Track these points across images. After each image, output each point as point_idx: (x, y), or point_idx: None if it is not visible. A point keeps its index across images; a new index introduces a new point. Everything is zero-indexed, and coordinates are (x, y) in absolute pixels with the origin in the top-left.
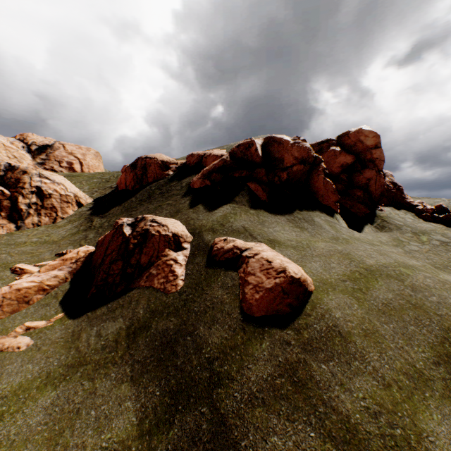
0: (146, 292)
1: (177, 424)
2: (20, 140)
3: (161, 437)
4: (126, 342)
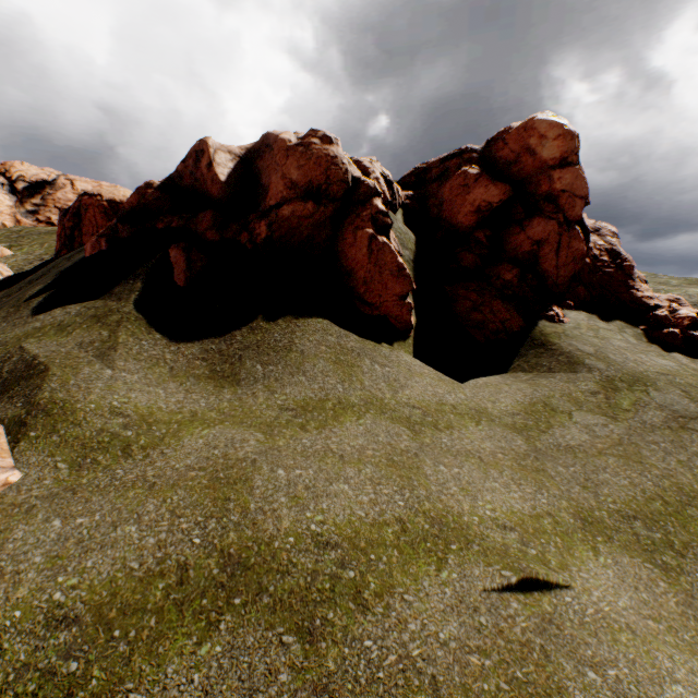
0: None
1: None
2: None
3: None
4: None
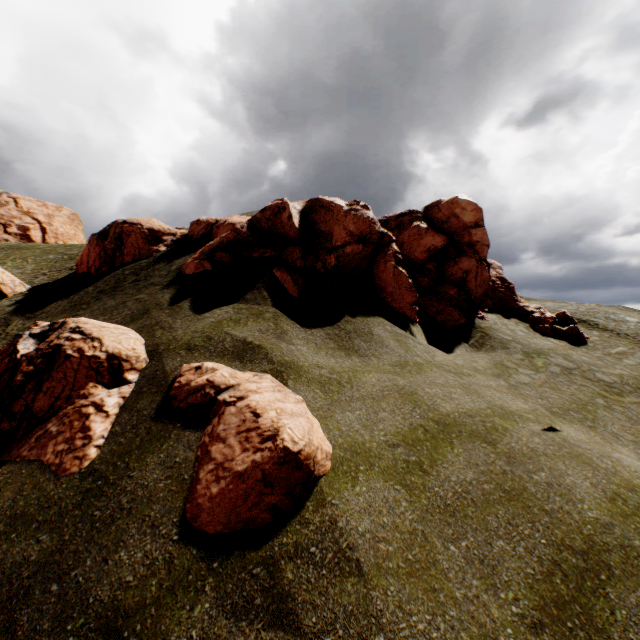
0: (23, 471)
1: None
2: None
3: None
4: None
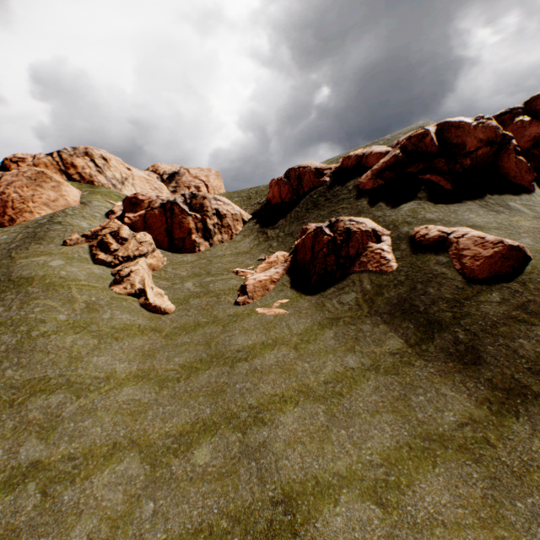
0: (363, 274)
1: (437, 338)
2: (153, 172)
3: (427, 345)
4: (366, 305)
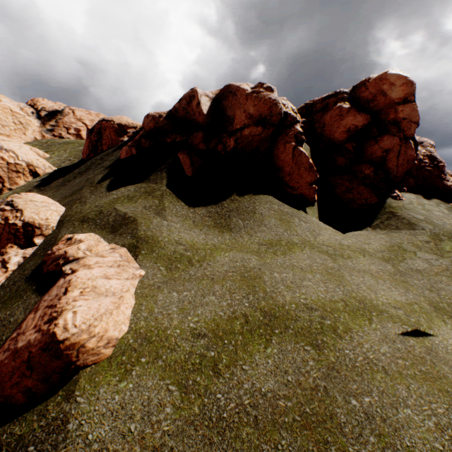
0: None
1: None
2: (30, 106)
3: None
4: None
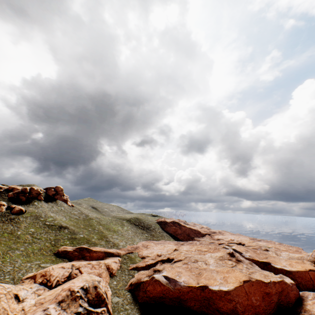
0: None
1: (3, 219)
2: None
3: (1, 219)
4: None
